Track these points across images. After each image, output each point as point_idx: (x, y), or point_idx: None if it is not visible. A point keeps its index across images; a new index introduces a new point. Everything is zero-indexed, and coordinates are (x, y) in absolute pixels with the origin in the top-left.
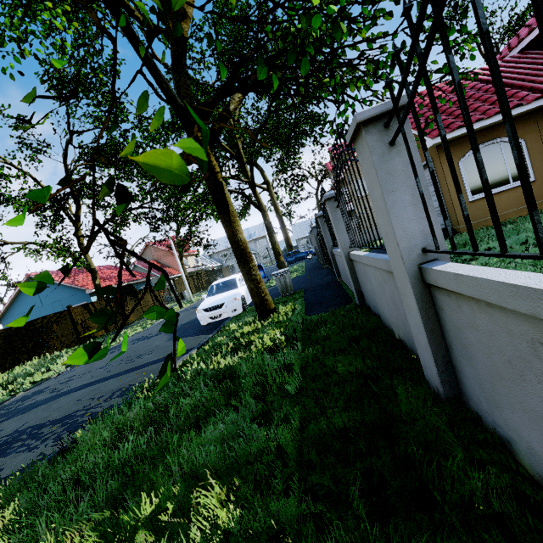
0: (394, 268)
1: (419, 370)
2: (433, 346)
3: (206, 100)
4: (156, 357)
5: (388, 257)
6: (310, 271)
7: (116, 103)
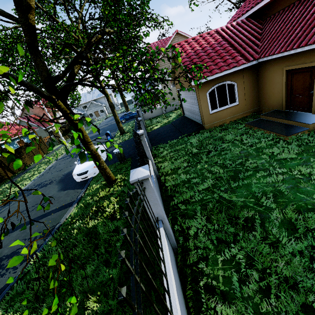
0: None
1: None
2: None
3: (58, 75)
4: (54, 207)
5: None
6: None
7: None
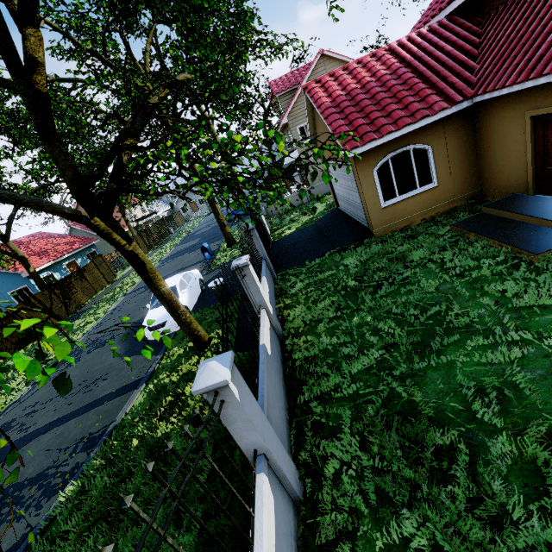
0: None
1: None
2: None
3: (91, 173)
4: (110, 388)
5: (259, 391)
6: None
7: None
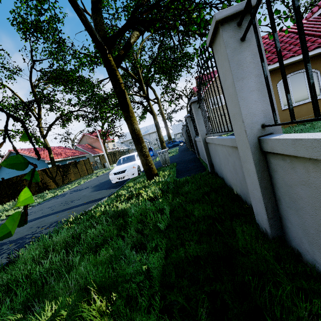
0: (238, 141)
1: (251, 215)
2: (265, 199)
3: (114, 33)
4: (82, 202)
5: (232, 137)
6: (181, 152)
7: (59, 39)
